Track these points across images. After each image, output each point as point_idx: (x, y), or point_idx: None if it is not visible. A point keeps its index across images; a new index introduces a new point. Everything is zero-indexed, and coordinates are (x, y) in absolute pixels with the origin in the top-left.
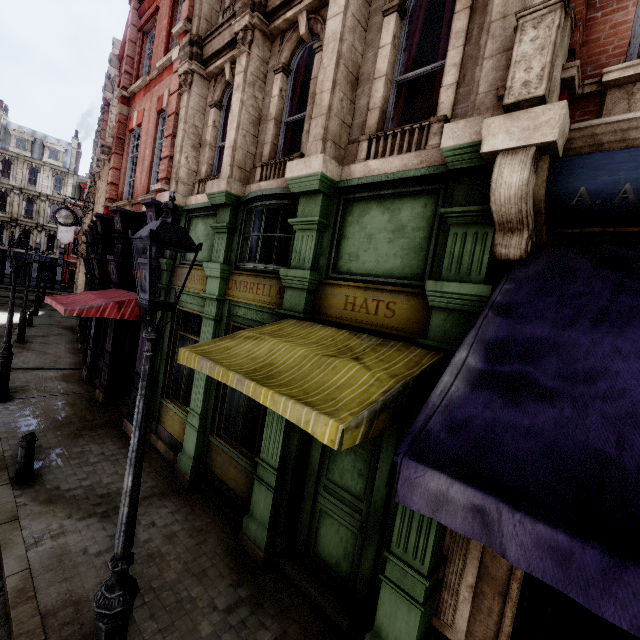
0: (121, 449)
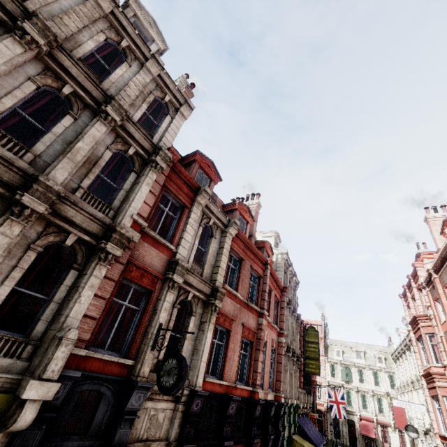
0: None
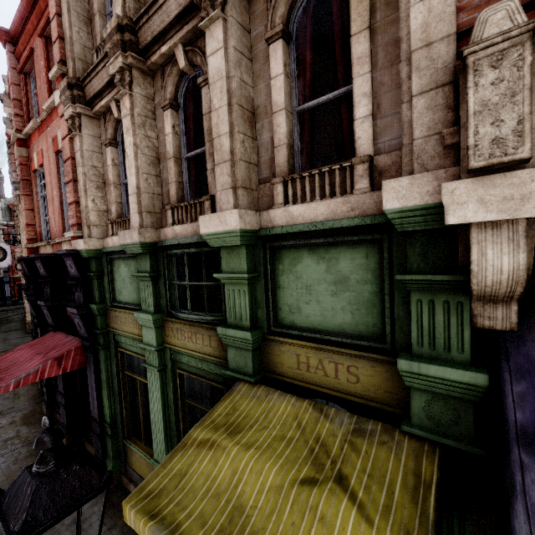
0: (93, 507)
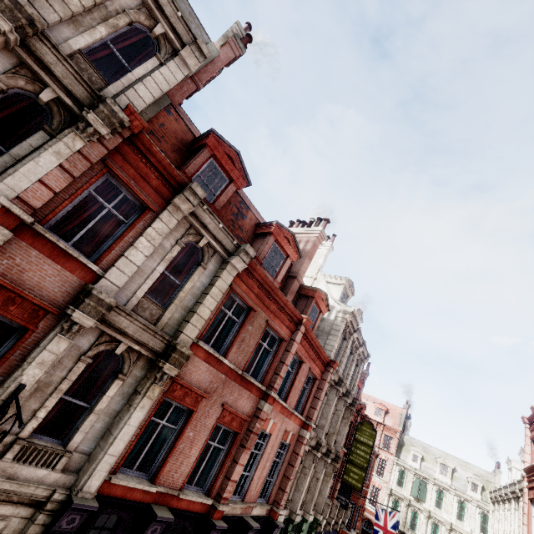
0: None
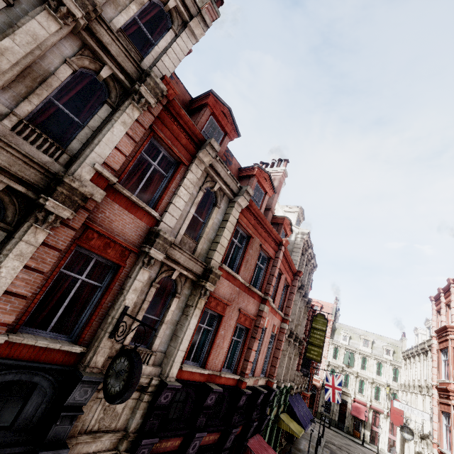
0: None
